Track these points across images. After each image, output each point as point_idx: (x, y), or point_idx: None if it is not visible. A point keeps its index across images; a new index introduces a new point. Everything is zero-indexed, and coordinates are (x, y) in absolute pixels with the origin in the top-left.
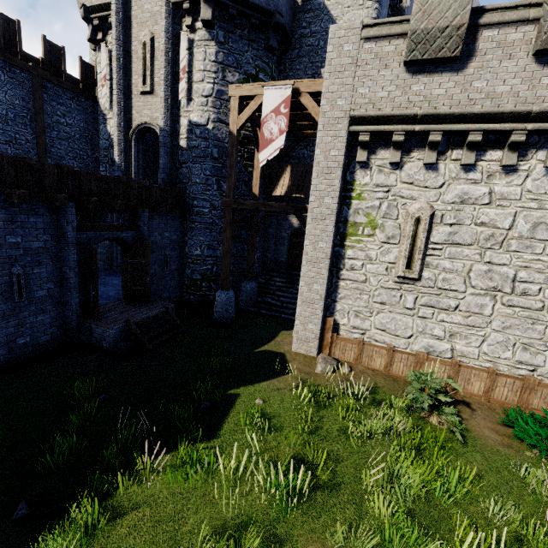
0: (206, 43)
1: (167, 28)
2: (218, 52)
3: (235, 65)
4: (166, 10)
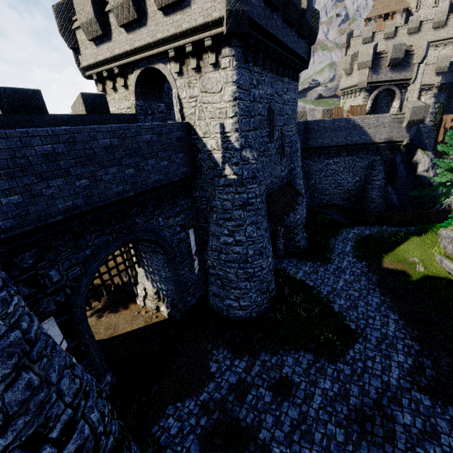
0: (431, 98)
1: (418, 96)
2: (434, 100)
3: (438, 102)
4: (418, 91)
